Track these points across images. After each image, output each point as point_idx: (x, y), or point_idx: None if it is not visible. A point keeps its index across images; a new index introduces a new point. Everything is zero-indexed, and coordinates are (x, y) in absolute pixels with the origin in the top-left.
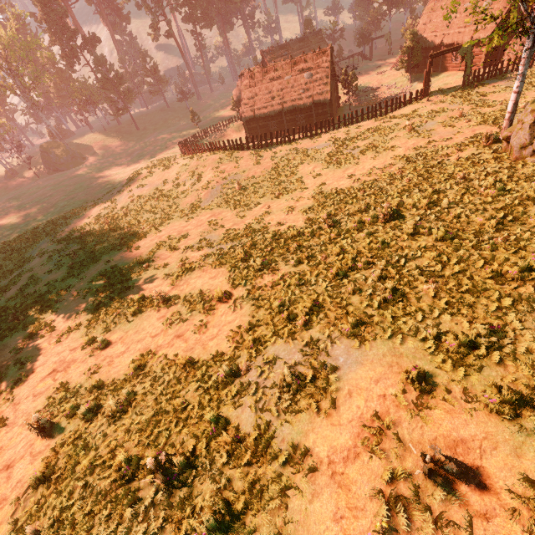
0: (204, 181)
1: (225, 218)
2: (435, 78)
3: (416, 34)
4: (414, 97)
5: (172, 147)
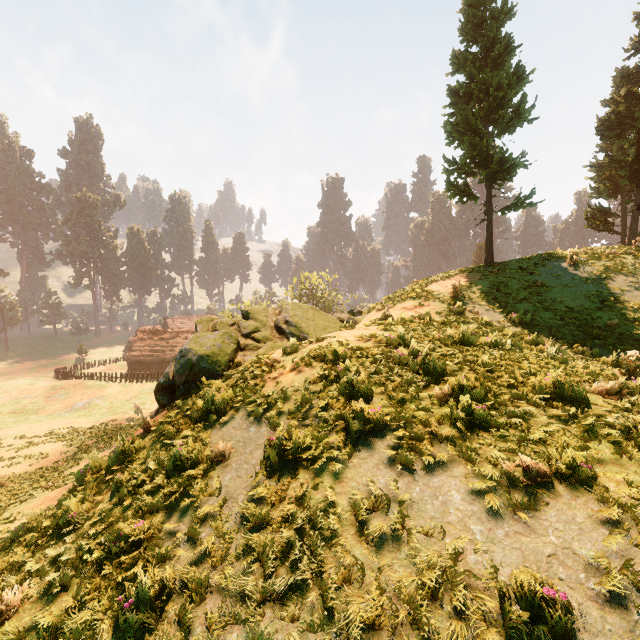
0: (70, 398)
1: (78, 423)
2: None
3: None
4: None
5: (45, 372)
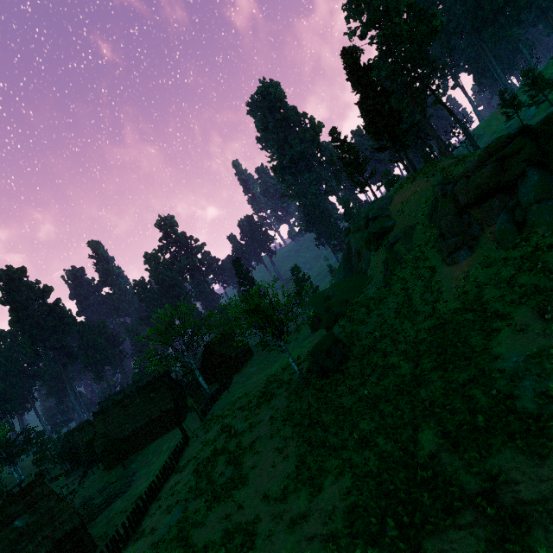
0: None
1: None
2: (151, 449)
3: (109, 434)
4: (183, 443)
5: None
